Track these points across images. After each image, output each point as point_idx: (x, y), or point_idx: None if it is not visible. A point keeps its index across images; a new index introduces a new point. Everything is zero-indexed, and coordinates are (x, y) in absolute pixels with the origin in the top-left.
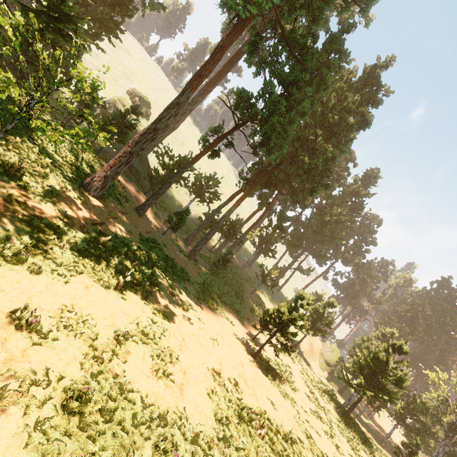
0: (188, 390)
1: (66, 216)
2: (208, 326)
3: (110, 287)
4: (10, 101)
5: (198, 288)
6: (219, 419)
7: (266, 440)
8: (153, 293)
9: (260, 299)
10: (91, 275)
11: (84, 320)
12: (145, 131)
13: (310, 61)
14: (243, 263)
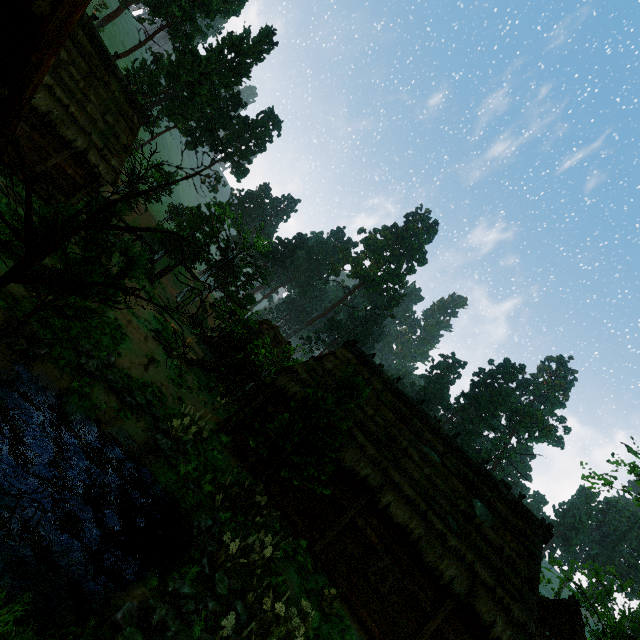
0: None
1: None
2: None
3: None
4: None
5: None
6: None
7: None
8: None
9: None
10: None
11: None
12: None
13: None
14: None
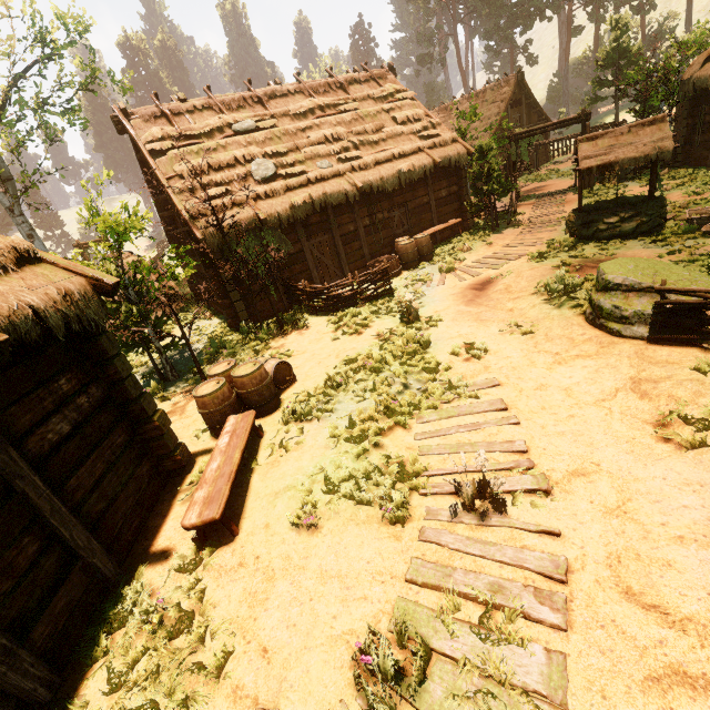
0: None
1: None
2: None
3: None
4: None
5: None
6: None
7: None
8: None
9: None
10: None
11: None
12: None
13: None
14: None
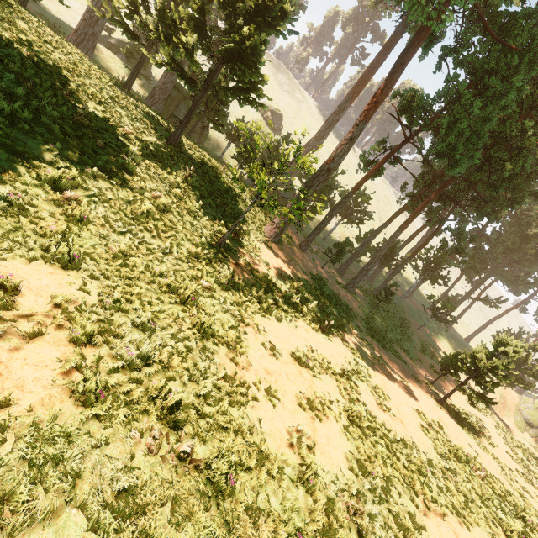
0: (407, 425)
1: (269, 266)
2: (390, 367)
3: (318, 330)
4: (209, 168)
5: (365, 324)
6: (440, 453)
7: (486, 482)
8: (343, 334)
9: (429, 336)
10: (303, 319)
11: (321, 359)
12: (318, 173)
13: (520, 35)
14: (401, 291)
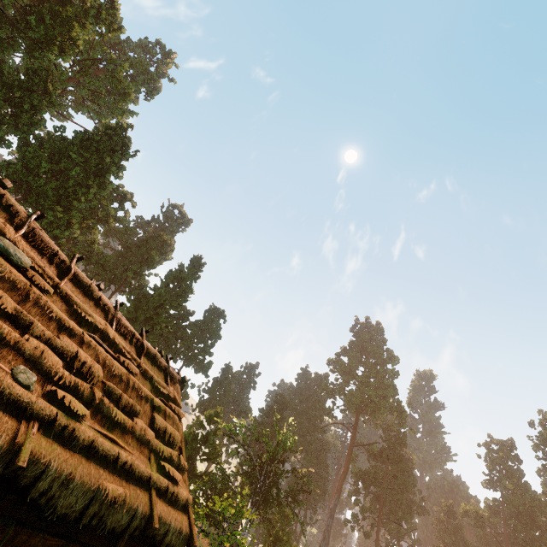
0: None
1: None
2: None
3: None
4: None
5: None
6: None
7: None
8: None
9: None
10: None
11: None
12: None
13: None
14: None
